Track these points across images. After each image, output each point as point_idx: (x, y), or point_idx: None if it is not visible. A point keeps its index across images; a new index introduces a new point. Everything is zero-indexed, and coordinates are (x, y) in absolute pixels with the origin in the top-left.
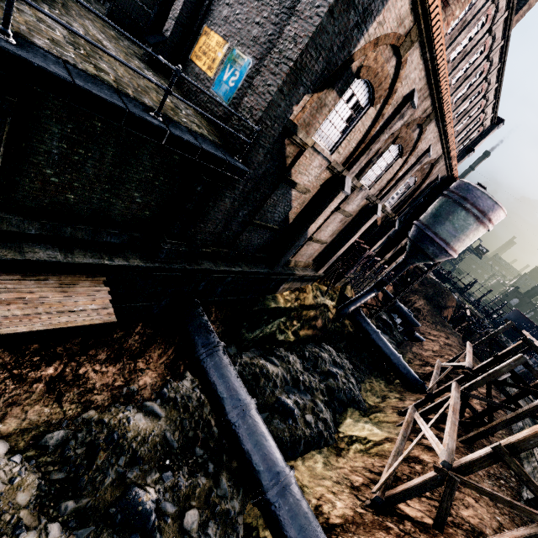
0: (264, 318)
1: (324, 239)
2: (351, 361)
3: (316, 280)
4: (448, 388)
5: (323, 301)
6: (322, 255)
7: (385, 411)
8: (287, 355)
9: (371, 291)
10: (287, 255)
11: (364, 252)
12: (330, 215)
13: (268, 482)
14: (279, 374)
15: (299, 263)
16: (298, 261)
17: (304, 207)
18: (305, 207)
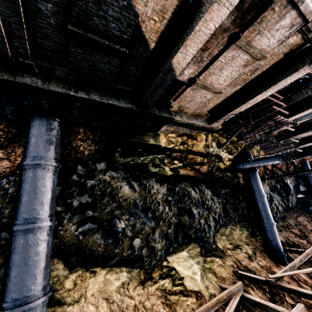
0: (138, 150)
1: (220, 88)
2: (225, 206)
3: (210, 131)
4: (296, 293)
5: (216, 152)
6: (219, 107)
7: (226, 260)
8: (152, 185)
9: (276, 158)
10: (153, 95)
11: (273, 116)
12: (225, 50)
13: (3, 301)
14: (129, 199)
15: (186, 109)
16: (185, 107)
17: (169, 21)
18: (171, 22)
